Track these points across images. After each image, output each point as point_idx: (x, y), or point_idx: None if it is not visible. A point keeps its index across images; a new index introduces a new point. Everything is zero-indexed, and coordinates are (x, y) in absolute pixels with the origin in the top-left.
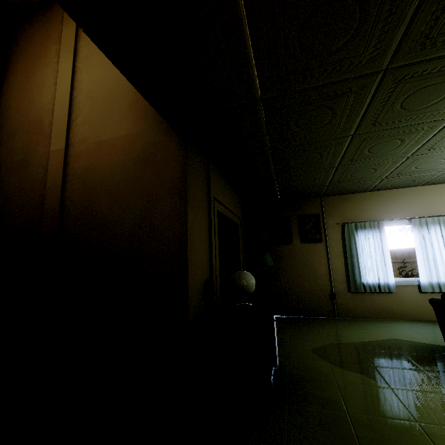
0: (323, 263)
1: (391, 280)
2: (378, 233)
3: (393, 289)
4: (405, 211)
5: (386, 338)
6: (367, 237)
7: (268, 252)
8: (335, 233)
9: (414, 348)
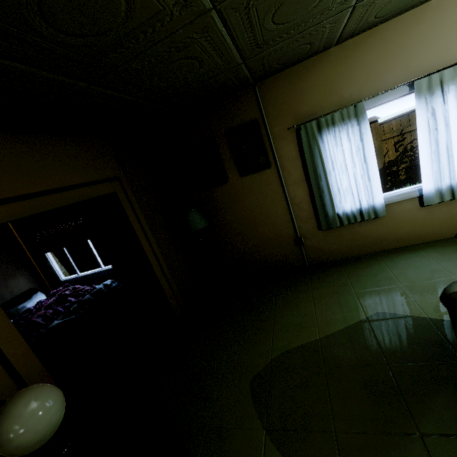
0: (278, 198)
1: (379, 200)
2: (356, 128)
3: (381, 212)
4: (402, 67)
5: (366, 316)
6: (338, 140)
7: (192, 210)
8: (288, 147)
9: (408, 340)
